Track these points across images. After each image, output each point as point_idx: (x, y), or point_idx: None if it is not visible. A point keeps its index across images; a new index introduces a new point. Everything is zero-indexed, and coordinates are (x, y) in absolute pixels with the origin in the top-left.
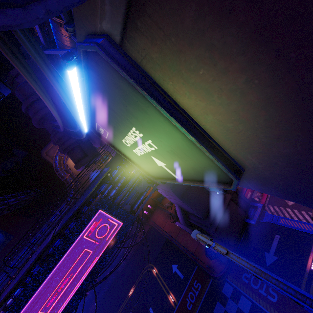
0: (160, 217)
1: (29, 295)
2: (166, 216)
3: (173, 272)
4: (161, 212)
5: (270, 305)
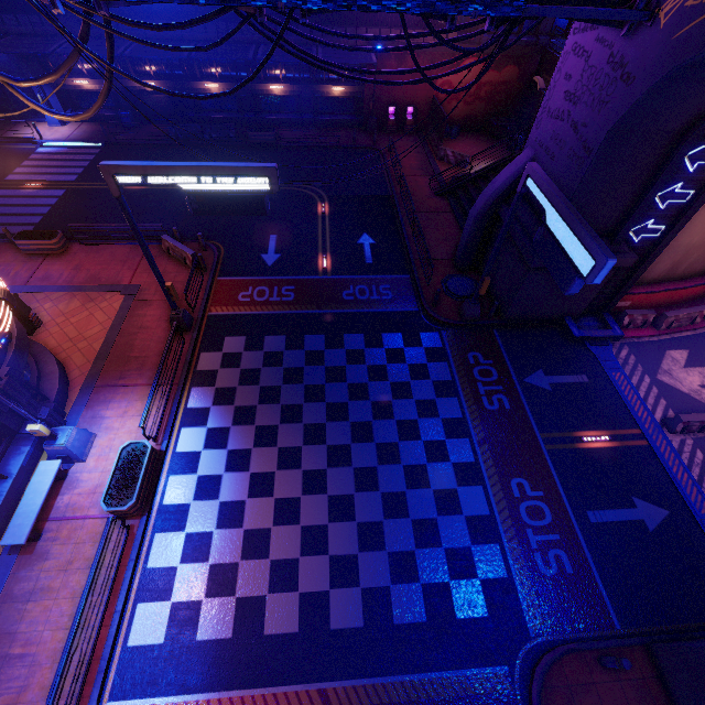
0: (408, 155)
1: None
2: (424, 167)
3: (357, 242)
4: (420, 150)
5: (476, 404)
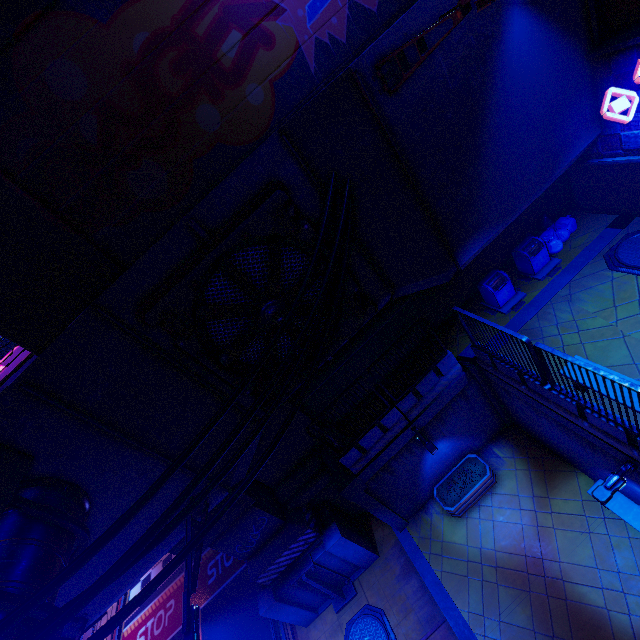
0: None
1: (7, 350)
2: None
3: None
4: None
5: None
